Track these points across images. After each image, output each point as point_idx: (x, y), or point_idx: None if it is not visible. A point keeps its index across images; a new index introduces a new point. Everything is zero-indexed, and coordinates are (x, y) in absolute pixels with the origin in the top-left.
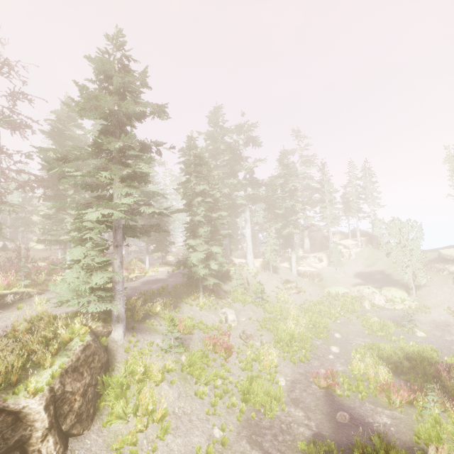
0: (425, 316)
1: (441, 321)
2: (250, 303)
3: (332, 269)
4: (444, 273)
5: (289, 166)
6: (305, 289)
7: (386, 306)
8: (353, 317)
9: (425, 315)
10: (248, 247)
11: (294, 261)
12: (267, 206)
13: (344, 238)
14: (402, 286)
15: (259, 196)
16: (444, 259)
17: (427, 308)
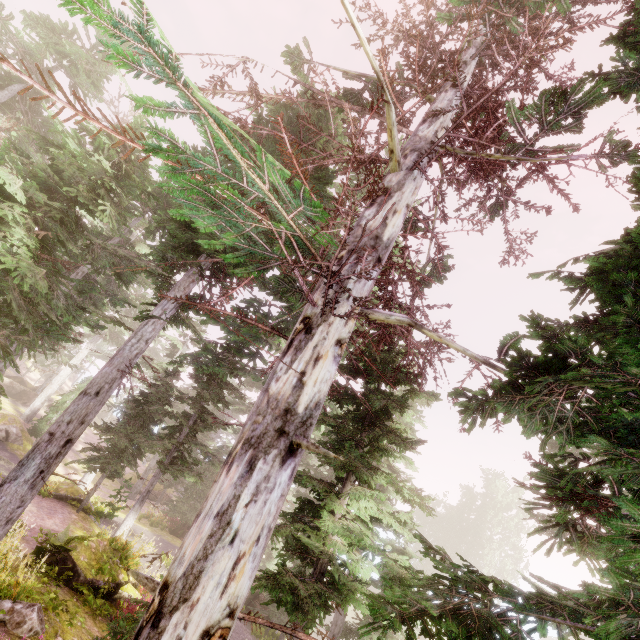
0: None
1: None
2: None
3: None
4: None
5: None
6: None
7: None
8: None
9: None
10: None
11: None
12: None
13: None
14: None
15: None
16: None
17: None
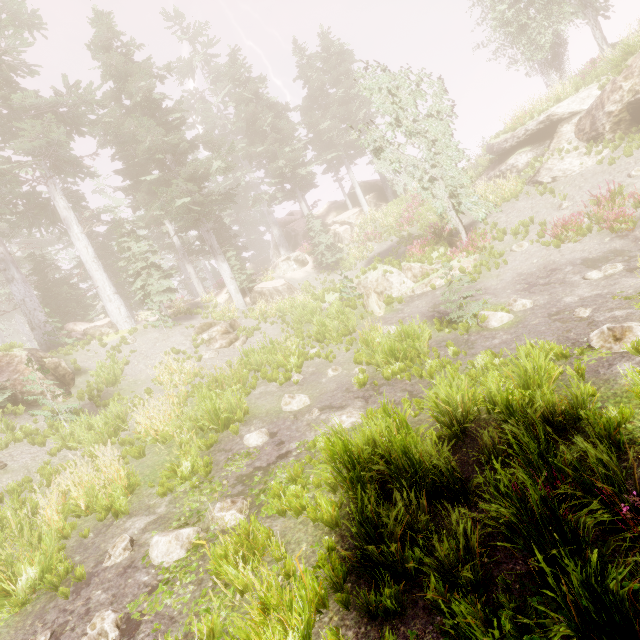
0: (499, 274)
1: (536, 269)
2: (20, 442)
3: (325, 270)
4: (509, 179)
5: (126, 54)
6: (256, 327)
7: (416, 292)
8: (342, 348)
9: (499, 271)
10: (100, 286)
11: (229, 279)
12: (126, 179)
13: (341, 212)
14: (441, 239)
15: (49, 139)
16: (502, 156)
17: (498, 257)
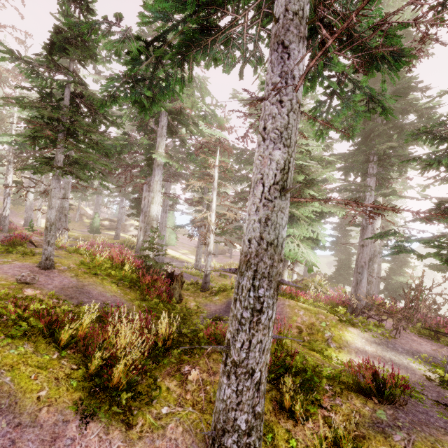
0: None
1: None
2: None
3: None
4: None
5: None
6: None
7: None
8: None
9: None
10: None
11: None
12: None
13: None
14: None
15: None
16: None
17: None
